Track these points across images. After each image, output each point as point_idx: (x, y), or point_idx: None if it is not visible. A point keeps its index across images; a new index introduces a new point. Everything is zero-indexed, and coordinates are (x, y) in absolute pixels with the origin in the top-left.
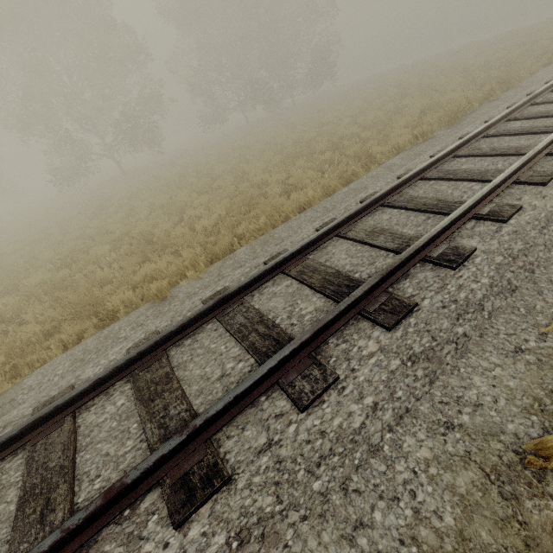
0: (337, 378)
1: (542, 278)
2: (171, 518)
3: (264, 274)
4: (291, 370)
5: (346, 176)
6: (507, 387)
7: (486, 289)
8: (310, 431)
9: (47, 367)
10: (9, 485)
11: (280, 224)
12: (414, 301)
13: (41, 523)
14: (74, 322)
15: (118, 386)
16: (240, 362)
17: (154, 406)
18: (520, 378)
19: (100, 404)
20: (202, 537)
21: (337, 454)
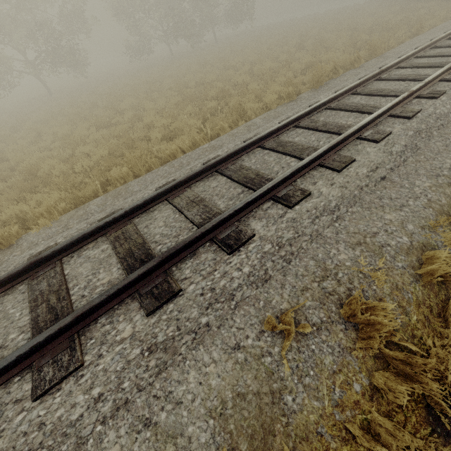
0: (79, 366)
1: (292, 271)
2: None
3: (85, 237)
4: (48, 352)
5: (215, 130)
6: (209, 386)
7: (244, 278)
8: (31, 423)
9: None
10: None
11: (143, 174)
12: (179, 287)
13: None
14: None
15: None
16: (21, 334)
17: None
18: (223, 377)
19: None
20: None
21: (45, 447)
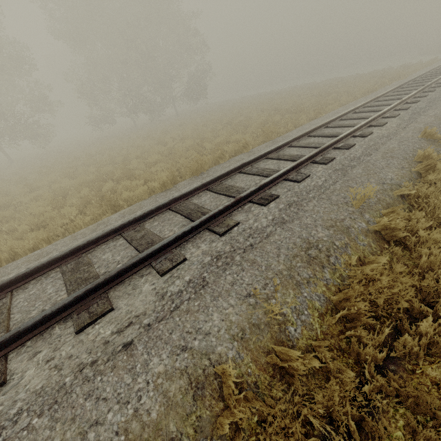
0: None
1: None
2: None
3: None
4: None
5: (70, 226)
6: None
7: None
8: None
9: None
10: None
11: None
12: None
13: None
14: None
15: None
16: None
17: None
18: None
19: None
20: None
21: None
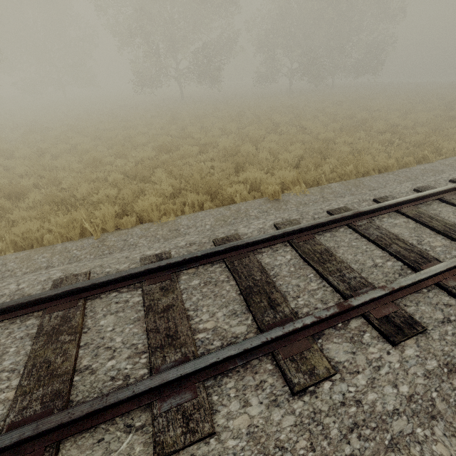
0: None
1: None
2: (389, 337)
3: (385, 207)
4: (449, 278)
5: (417, 157)
6: None
7: None
8: None
9: (193, 217)
10: (222, 280)
11: (360, 176)
12: None
13: (272, 309)
14: (195, 194)
15: (280, 246)
16: (389, 261)
17: (327, 267)
18: None
19: (270, 253)
20: (418, 357)
21: None
